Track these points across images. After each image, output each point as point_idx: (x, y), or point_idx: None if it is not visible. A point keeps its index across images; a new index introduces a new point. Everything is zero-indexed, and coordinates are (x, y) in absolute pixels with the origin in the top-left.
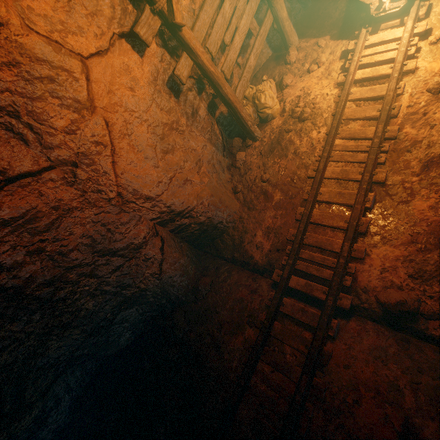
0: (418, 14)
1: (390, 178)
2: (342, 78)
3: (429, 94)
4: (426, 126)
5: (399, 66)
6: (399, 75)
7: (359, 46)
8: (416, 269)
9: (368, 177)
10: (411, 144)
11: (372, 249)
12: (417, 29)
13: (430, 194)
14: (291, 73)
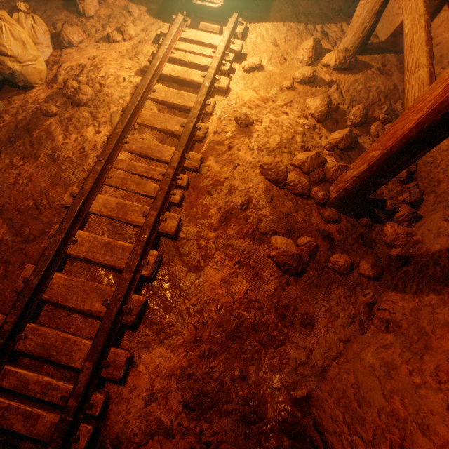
0: (236, 29)
1: (185, 228)
2: (147, 64)
3: (237, 125)
4: (230, 163)
5: (211, 76)
6: (210, 88)
7: (173, 32)
8: (196, 391)
9: (152, 223)
10: (213, 183)
11: (142, 352)
12: (234, 45)
13: (226, 260)
14: (85, 30)
